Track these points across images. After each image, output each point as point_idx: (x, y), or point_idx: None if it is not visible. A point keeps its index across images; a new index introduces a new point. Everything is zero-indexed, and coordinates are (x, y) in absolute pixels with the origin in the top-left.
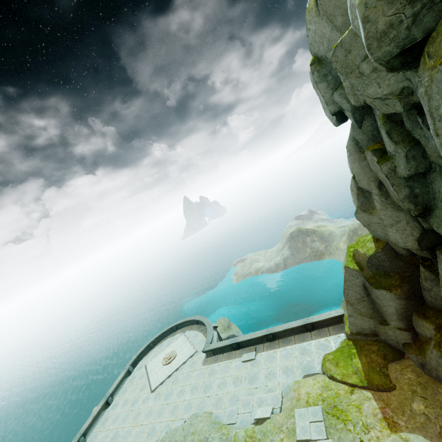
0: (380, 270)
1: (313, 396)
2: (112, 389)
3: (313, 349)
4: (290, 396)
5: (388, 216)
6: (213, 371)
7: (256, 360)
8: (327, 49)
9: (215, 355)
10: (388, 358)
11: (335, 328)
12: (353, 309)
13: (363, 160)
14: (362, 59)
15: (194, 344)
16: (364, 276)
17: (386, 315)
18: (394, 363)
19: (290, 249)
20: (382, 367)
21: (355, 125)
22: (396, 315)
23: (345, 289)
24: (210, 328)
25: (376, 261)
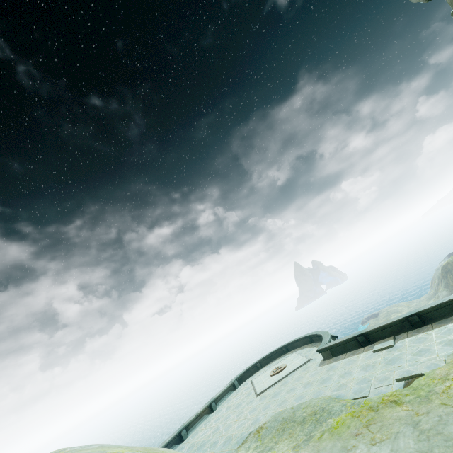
0: None
1: None
2: (216, 395)
3: None
4: None
5: None
6: (332, 367)
7: (396, 346)
8: None
9: (335, 356)
10: None
11: None
12: None
13: None
14: None
15: (307, 355)
16: None
17: None
18: None
19: (448, 288)
20: None
21: None
22: None
23: None
24: (326, 334)
25: None
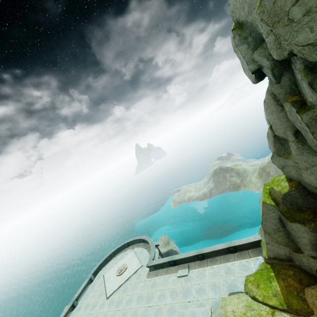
0: (294, 205)
1: (238, 314)
2: (77, 295)
3: (236, 269)
4: (218, 313)
5: (304, 160)
6: (154, 283)
7: (189, 276)
8: (247, 13)
9: (157, 269)
10: (303, 283)
11: (254, 251)
12: (270, 238)
13: (280, 112)
14: (294, 3)
15: (140, 259)
16: (280, 211)
17: (300, 244)
18: (309, 288)
19: (214, 182)
20: (299, 292)
21: (273, 81)
22: (309, 245)
23: (263, 221)
24: (152, 246)
25: (290, 198)
